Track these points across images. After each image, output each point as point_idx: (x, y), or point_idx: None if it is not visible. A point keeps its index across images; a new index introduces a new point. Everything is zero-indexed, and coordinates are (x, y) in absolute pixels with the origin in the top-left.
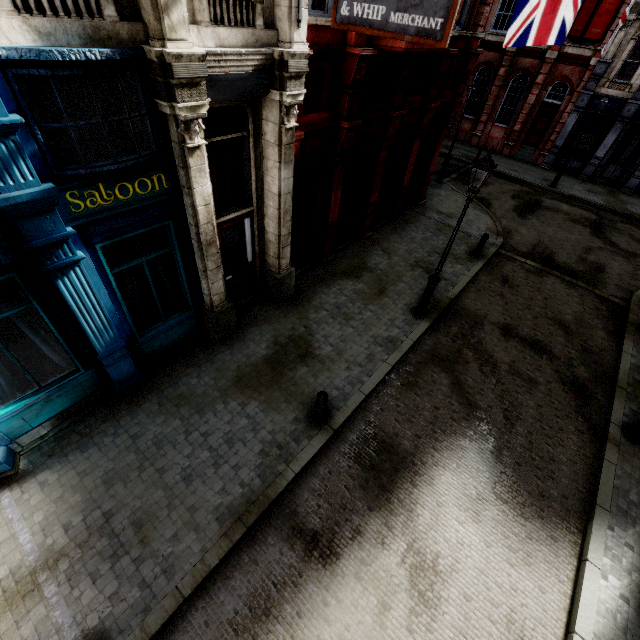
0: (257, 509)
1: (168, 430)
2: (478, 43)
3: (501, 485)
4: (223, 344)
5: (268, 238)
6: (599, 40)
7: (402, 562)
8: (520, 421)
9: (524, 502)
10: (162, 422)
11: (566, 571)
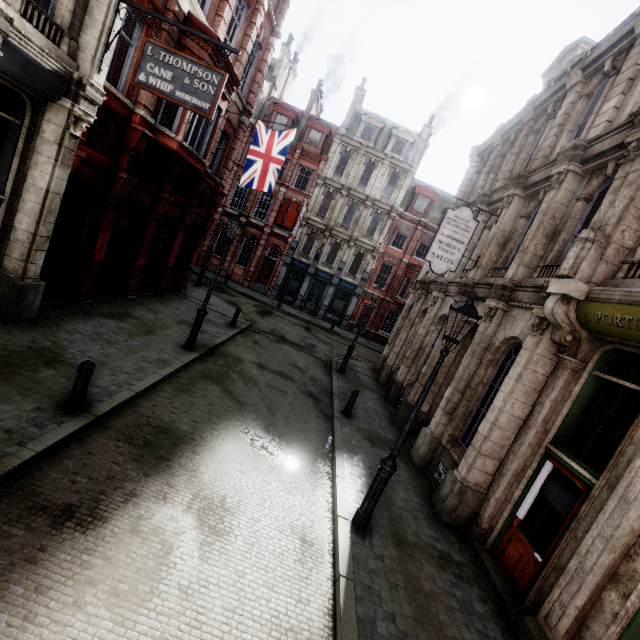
0: None
1: None
2: (221, 210)
3: (272, 446)
4: None
5: (16, 236)
6: (291, 230)
7: (189, 508)
8: (279, 411)
9: (290, 454)
10: None
11: (326, 488)
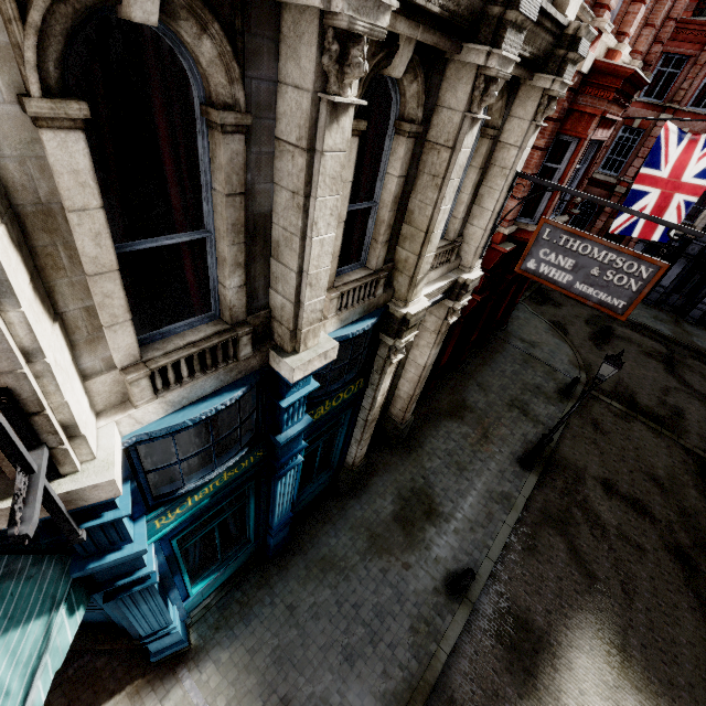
0: (421, 696)
1: (320, 600)
2: None
3: (633, 671)
4: (351, 497)
5: (399, 394)
6: None
7: None
8: (637, 595)
9: (656, 691)
10: (313, 590)
11: None
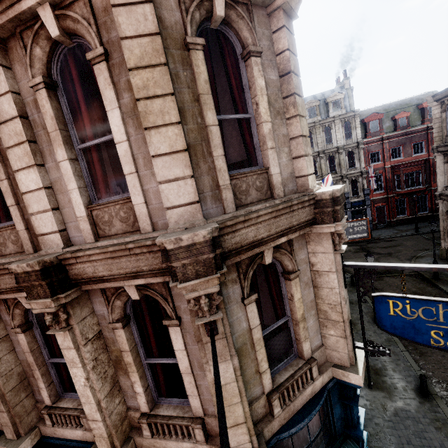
0: None
1: None
2: None
3: None
4: None
5: None
6: None
7: None
8: None
9: None
10: None
11: None
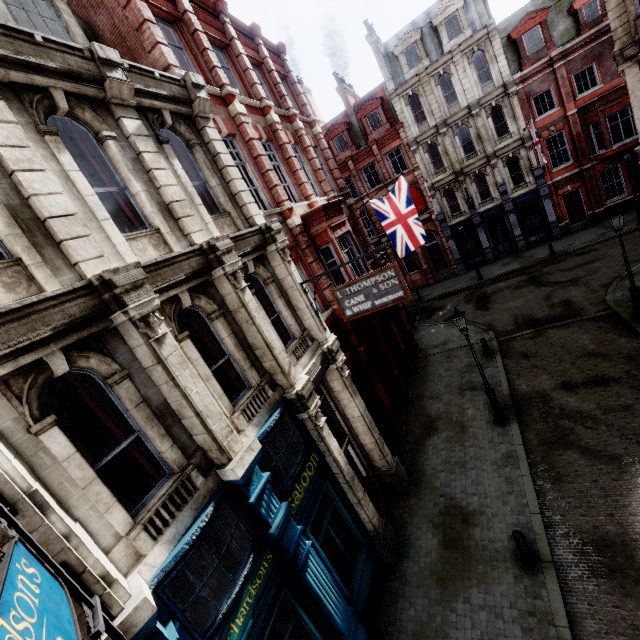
0: None
1: None
2: None
3: None
4: (401, 560)
5: (368, 448)
6: (426, 208)
7: None
8: None
9: None
10: None
11: None
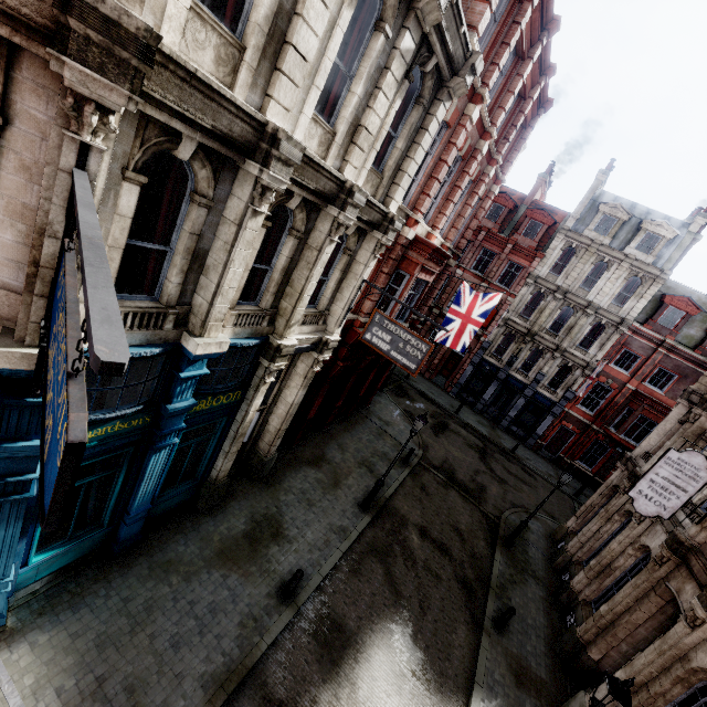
0: (237, 677)
1: (158, 596)
2: None
3: (416, 664)
4: (208, 514)
5: (268, 428)
6: (485, 328)
7: None
8: (430, 610)
9: (431, 679)
10: (152, 587)
11: None
